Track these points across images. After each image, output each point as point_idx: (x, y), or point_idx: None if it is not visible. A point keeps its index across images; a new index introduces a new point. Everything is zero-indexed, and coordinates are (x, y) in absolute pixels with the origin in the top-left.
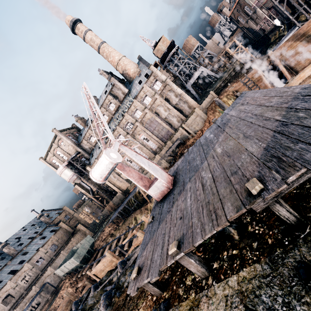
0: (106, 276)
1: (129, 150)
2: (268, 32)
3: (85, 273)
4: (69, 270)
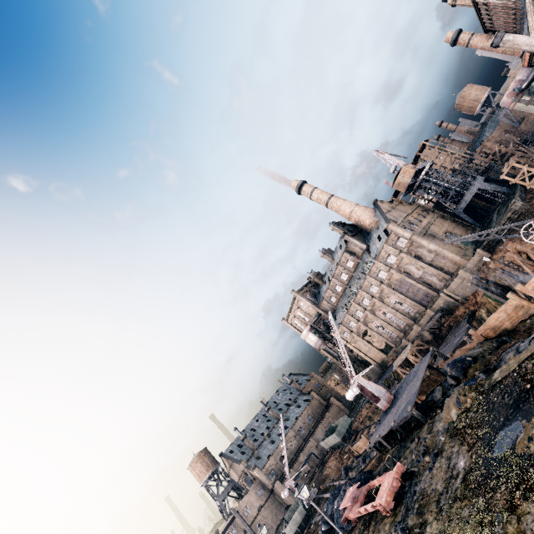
0: (363, 452)
1: (363, 380)
2: None
3: (347, 451)
4: (332, 445)
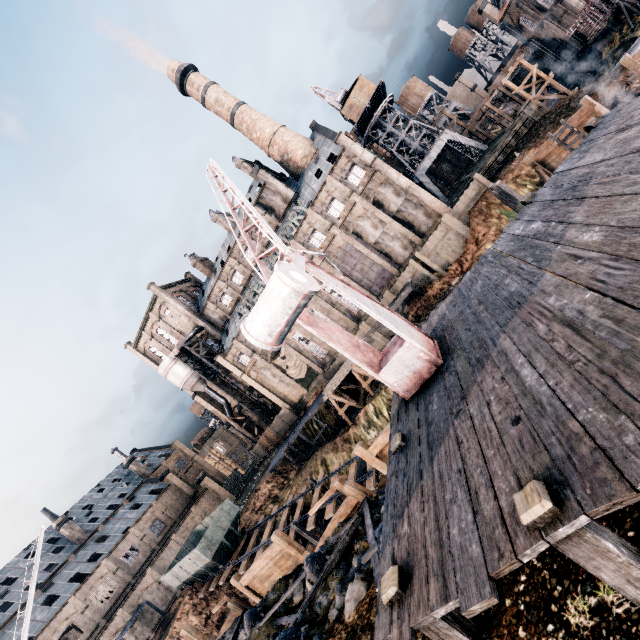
0: (275, 590)
1: (326, 276)
2: (594, 39)
3: (223, 583)
4: (191, 575)
